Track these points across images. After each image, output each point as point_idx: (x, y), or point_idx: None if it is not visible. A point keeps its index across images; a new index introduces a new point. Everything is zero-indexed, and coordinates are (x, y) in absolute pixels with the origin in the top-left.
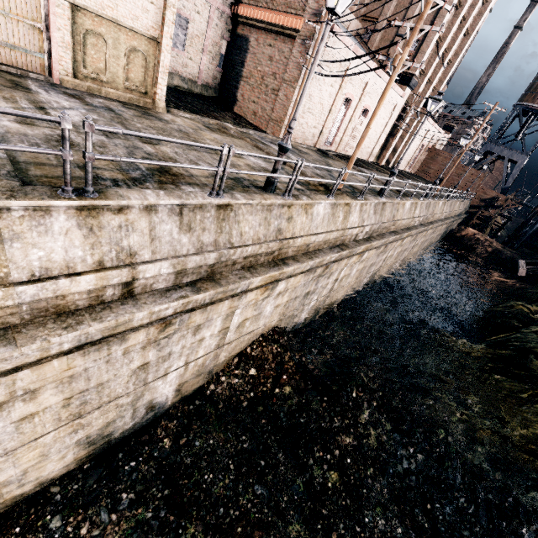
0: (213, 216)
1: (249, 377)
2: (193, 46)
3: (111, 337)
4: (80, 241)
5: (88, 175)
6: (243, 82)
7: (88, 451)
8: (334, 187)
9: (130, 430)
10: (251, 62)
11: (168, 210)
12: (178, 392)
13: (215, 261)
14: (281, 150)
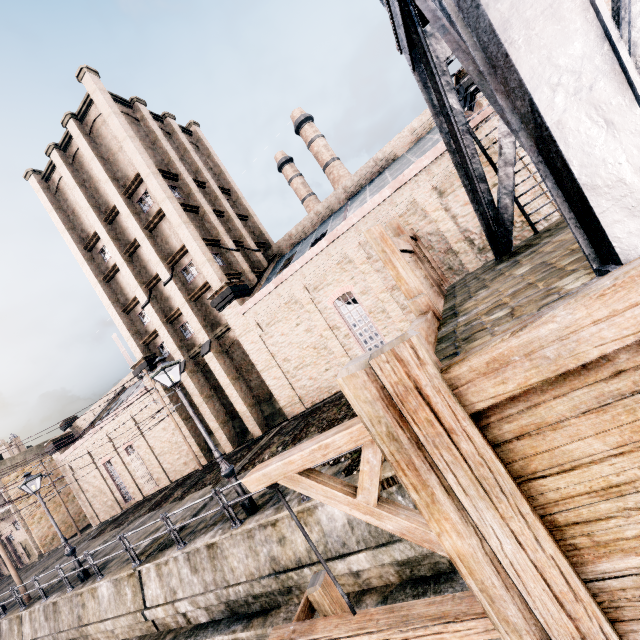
0: None
1: None
2: None
3: None
4: None
5: None
6: None
7: None
8: None
9: None
10: None
11: None
12: None
13: None
14: None
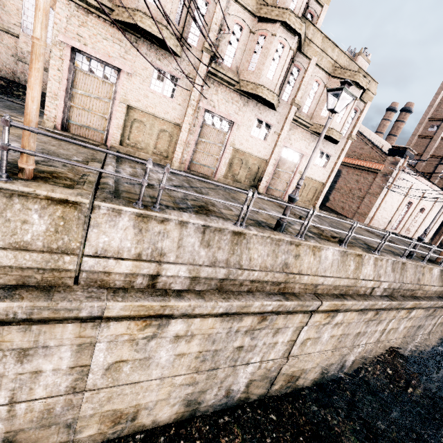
0: (400, 267)
1: (386, 373)
2: None
3: (364, 310)
4: (372, 269)
5: (381, 248)
6: (335, 191)
7: (317, 377)
8: None
9: (328, 377)
10: (342, 182)
11: (390, 262)
12: (351, 363)
13: (398, 287)
14: (420, 240)
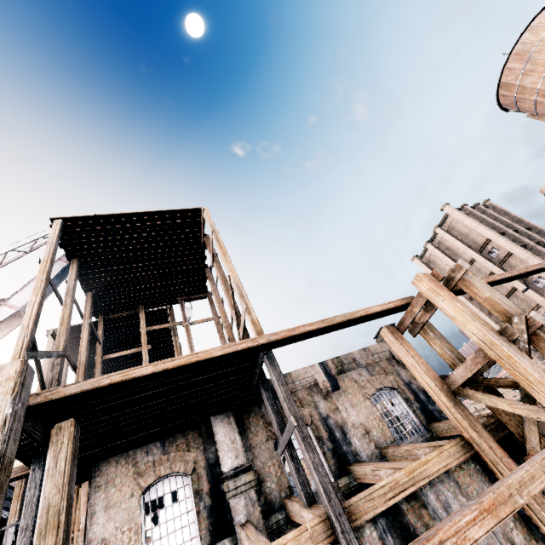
0: None
1: None
2: None
3: None
4: None
5: None
6: None
7: None
8: None
9: None
10: None
11: None
12: None
13: None
14: None
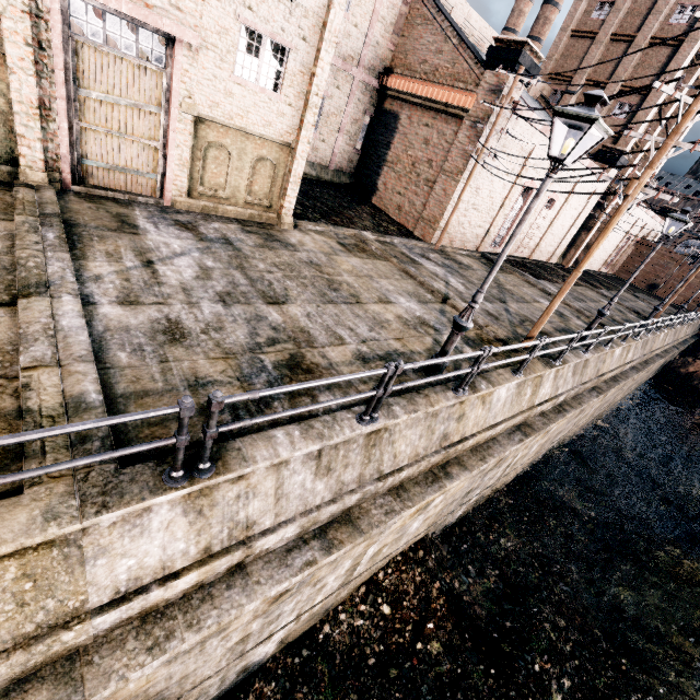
0: (361, 445)
1: (379, 618)
2: (328, 126)
3: None
4: (183, 531)
5: (206, 451)
6: (387, 168)
7: None
8: (526, 361)
9: (213, 698)
10: (400, 144)
11: (303, 456)
12: (281, 642)
13: (357, 501)
14: (457, 328)
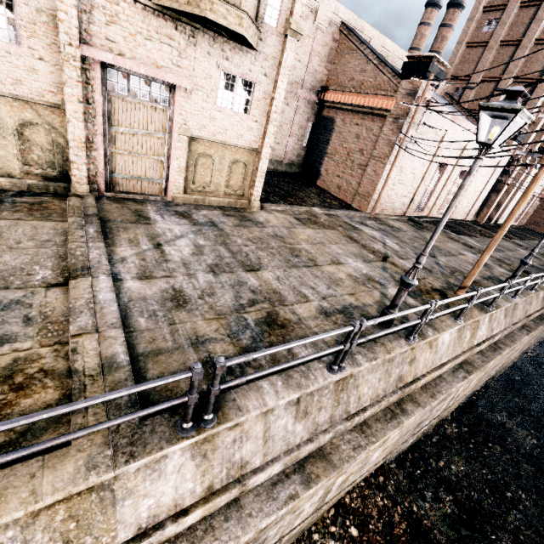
0: (331, 390)
1: (348, 540)
2: (281, 132)
3: None
4: (191, 472)
5: (210, 405)
6: (327, 158)
7: None
8: (465, 309)
9: None
10: (336, 140)
11: (285, 403)
12: None
13: (329, 439)
14: (404, 285)
